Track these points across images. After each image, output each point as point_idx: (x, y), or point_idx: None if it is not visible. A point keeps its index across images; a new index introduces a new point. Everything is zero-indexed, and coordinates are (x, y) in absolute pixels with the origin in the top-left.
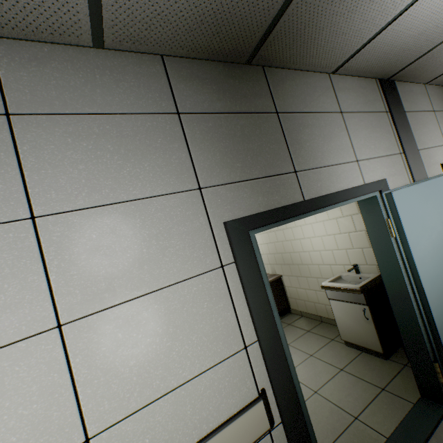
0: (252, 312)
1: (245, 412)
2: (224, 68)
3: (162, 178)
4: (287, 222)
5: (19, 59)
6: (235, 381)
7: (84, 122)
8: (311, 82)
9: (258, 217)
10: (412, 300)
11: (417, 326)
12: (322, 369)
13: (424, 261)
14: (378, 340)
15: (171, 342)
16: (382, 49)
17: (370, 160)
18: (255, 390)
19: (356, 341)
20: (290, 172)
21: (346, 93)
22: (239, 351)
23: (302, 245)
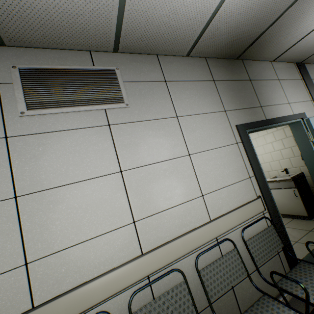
0: (251, 163)
1: (254, 201)
2: (227, 61)
3: (212, 106)
4: (260, 128)
5: (165, 62)
6: (247, 189)
7: (185, 84)
8: (263, 65)
9: (248, 124)
10: None
11: None
12: None
13: None
14: (304, 208)
15: (223, 169)
16: (299, 48)
17: (295, 103)
18: (255, 195)
19: (289, 212)
20: (258, 107)
21: (280, 70)
22: (247, 178)
23: None
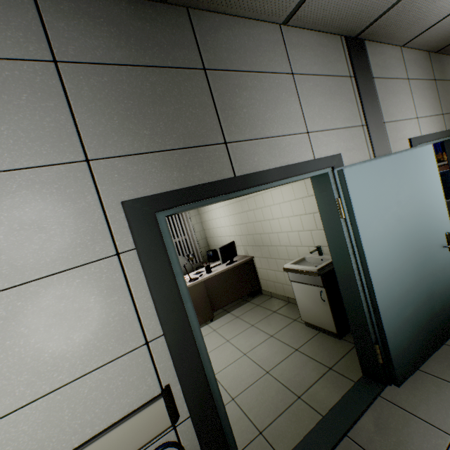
0: (156, 305)
1: (139, 412)
2: (129, 5)
3: (29, 147)
4: (211, 202)
5: None
6: (132, 379)
7: None
8: (254, 33)
9: (169, 196)
10: (358, 283)
11: (362, 309)
12: (279, 350)
13: (373, 244)
14: (333, 321)
15: (42, 344)
16: None
17: (325, 132)
18: (157, 387)
19: (314, 322)
20: (218, 143)
21: (301, 50)
22: (139, 347)
23: (271, 226)
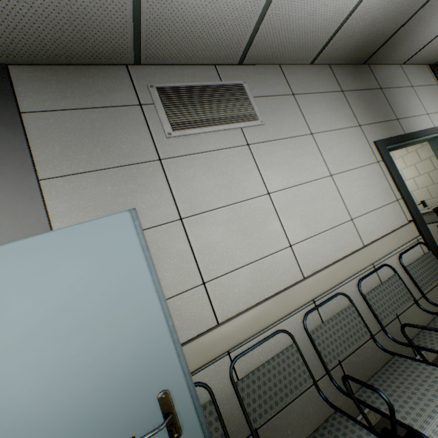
0: (396, 184)
1: (406, 225)
2: (353, 68)
3: (345, 121)
4: (400, 145)
5: (289, 73)
6: (397, 213)
7: (314, 97)
8: (392, 70)
9: (387, 140)
10: None
11: None
12: None
13: None
14: None
15: (368, 191)
16: (435, 45)
17: (434, 114)
18: (406, 220)
19: None
20: (394, 119)
21: (411, 75)
22: (395, 201)
23: None
